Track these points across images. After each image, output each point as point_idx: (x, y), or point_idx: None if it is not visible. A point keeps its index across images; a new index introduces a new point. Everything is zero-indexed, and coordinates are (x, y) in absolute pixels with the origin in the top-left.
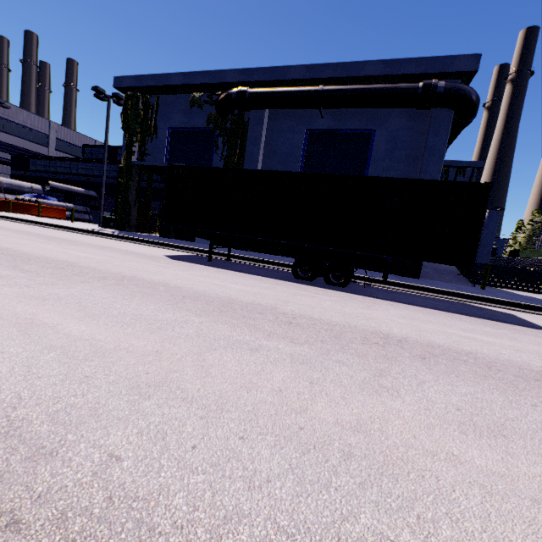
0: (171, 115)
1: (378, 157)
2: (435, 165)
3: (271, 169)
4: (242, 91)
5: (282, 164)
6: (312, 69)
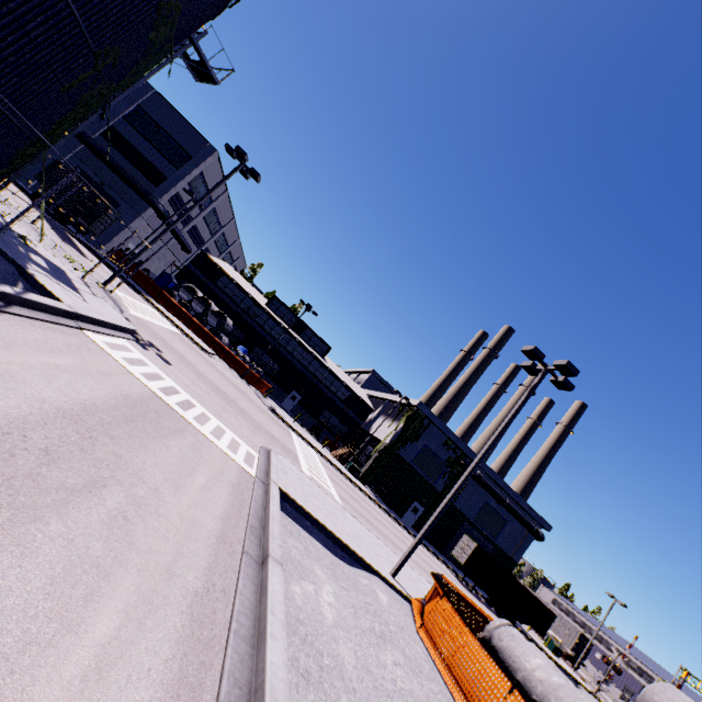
0: (431, 439)
1: (504, 534)
2: (520, 554)
3: (462, 508)
4: (480, 476)
5: (468, 509)
6: (507, 486)
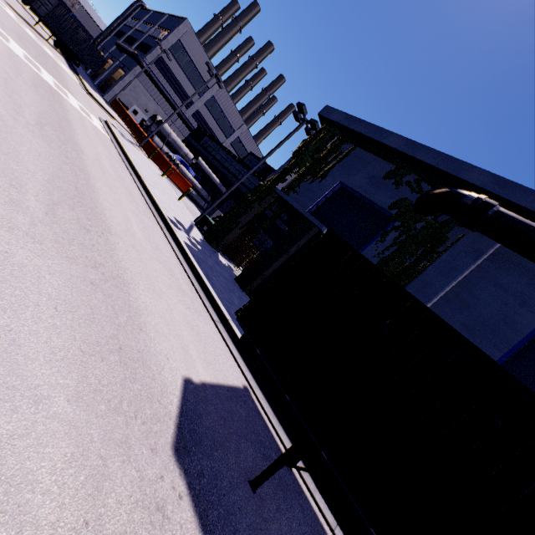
0: (354, 172)
1: None
2: None
3: None
4: (487, 201)
5: (467, 330)
6: None
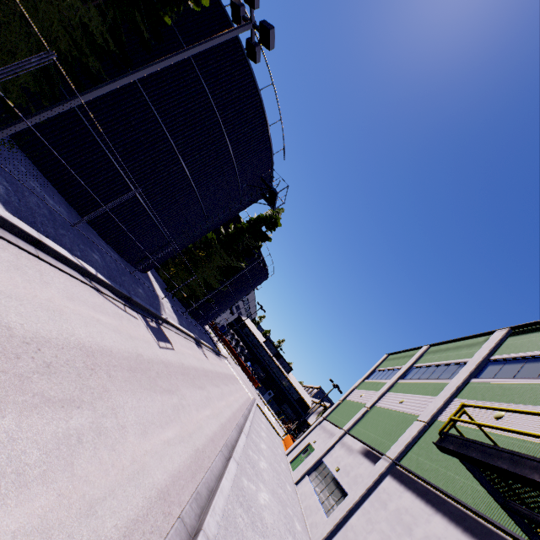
0: None
1: None
2: None
3: None
4: None
5: None
6: None
